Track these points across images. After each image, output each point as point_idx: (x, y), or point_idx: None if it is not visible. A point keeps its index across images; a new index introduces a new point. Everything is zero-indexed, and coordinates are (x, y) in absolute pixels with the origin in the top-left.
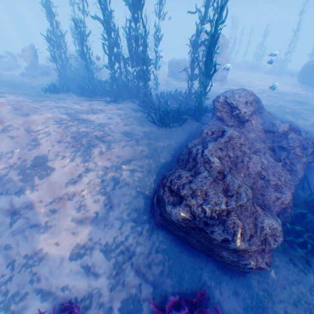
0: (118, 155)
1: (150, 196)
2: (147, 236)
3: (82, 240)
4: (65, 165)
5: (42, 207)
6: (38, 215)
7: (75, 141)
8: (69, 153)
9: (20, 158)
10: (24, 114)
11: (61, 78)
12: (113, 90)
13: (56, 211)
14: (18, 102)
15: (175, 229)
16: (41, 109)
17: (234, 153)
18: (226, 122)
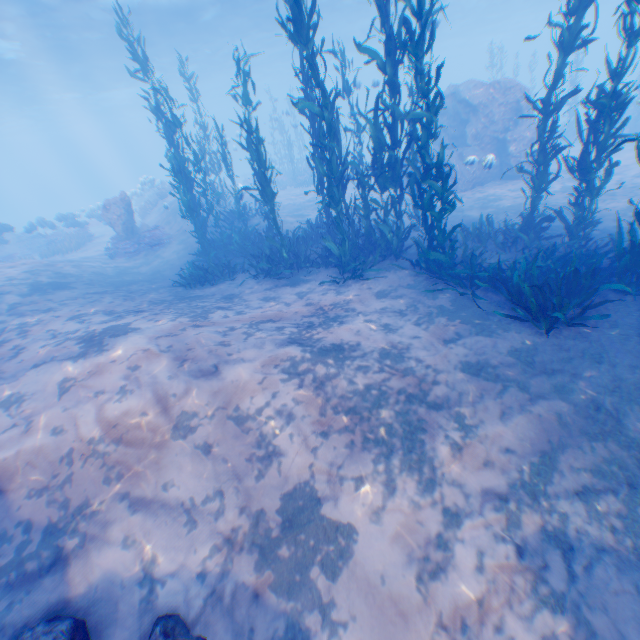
0: (506, 444)
1: None
2: None
3: None
4: (378, 510)
5: None
6: None
7: (362, 420)
8: (369, 465)
9: (245, 509)
10: (204, 369)
11: (204, 248)
12: (343, 251)
13: None
14: (173, 336)
15: None
16: (232, 343)
17: None
18: None
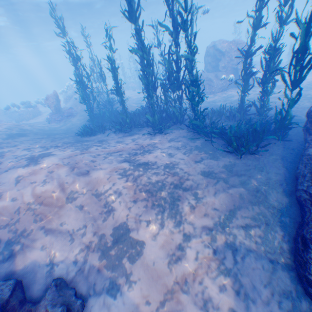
0: (214, 206)
1: (294, 267)
2: None
3: None
4: (155, 234)
5: None
6: None
7: (152, 195)
8: (153, 215)
9: (96, 234)
10: (83, 172)
11: (91, 118)
12: (155, 120)
13: None
14: (70, 157)
15: None
16: (97, 161)
17: None
18: None
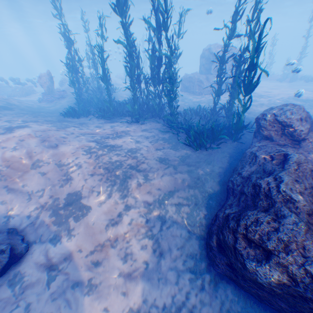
0: (158, 186)
1: (205, 238)
2: (212, 293)
3: (134, 303)
4: (102, 202)
5: (83, 258)
6: (79, 270)
7: (109, 172)
8: (104, 187)
9: (52, 197)
10: (52, 145)
11: (79, 102)
12: (135, 110)
13: (99, 263)
14: (45, 132)
15: (253, 287)
16: (68, 138)
17: (308, 183)
18: (277, 142)
